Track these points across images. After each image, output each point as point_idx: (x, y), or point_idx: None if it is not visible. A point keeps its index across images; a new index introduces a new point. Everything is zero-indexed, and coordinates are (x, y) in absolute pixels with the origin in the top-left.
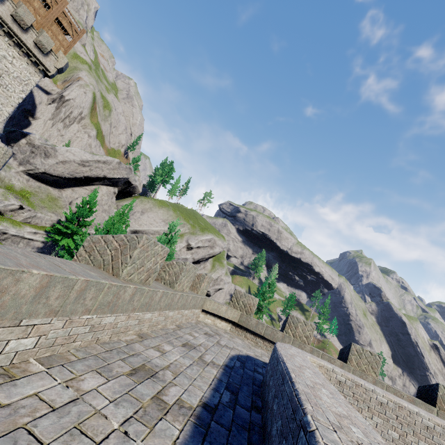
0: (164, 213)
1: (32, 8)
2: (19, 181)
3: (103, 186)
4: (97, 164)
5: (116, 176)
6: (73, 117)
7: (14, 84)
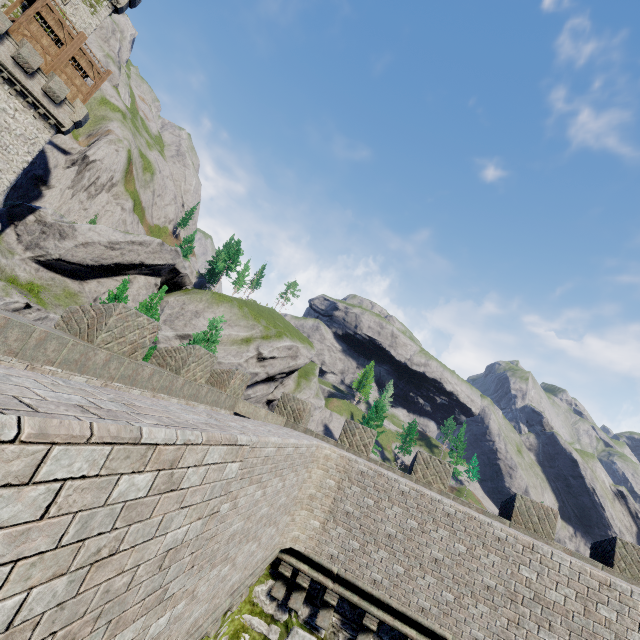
0: (225, 312)
1: (39, 47)
2: (26, 272)
3: (140, 276)
4: (131, 246)
5: (157, 263)
6: (100, 184)
7: (17, 144)
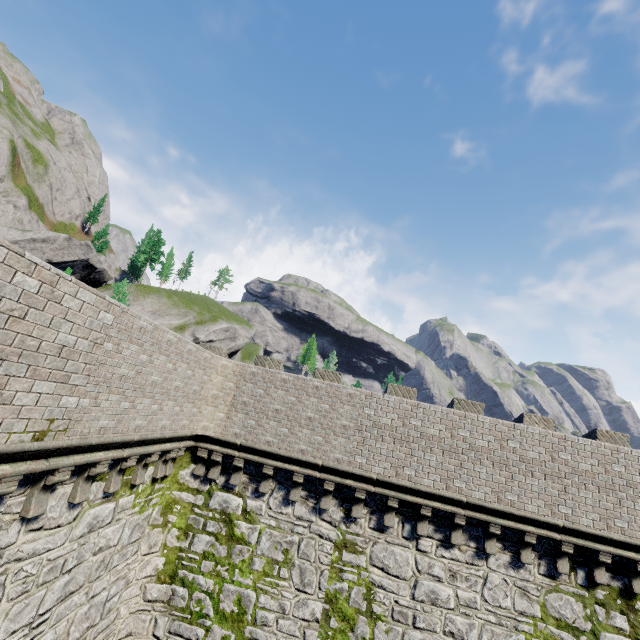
0: (154, 303)
1: None
2: None
3: None
4: (33, 244)
5: (68, 259)
6: None
7: None
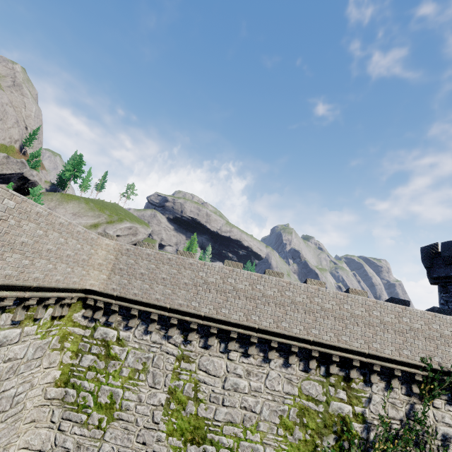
0: (74, 207)
1: None
2: None
3: None
4: None
5: (6, 172)
6: None
7: None
